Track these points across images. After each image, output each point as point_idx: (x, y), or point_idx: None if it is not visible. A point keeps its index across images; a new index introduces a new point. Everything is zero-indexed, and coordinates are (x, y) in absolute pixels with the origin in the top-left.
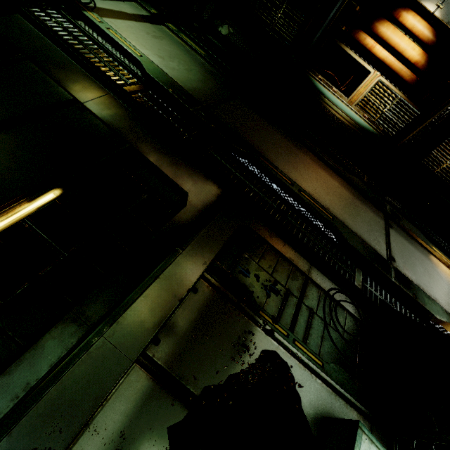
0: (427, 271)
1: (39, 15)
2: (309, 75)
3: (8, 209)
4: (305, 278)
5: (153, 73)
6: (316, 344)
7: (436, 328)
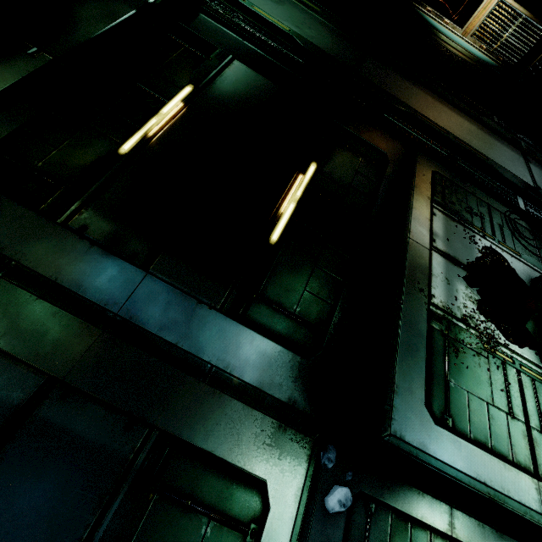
0: None
1: (213, 10)
2: (416, 8)
3: (297, 180)
4: (487, 205)
5: (308, 47)
6: (511, 245)
7: None
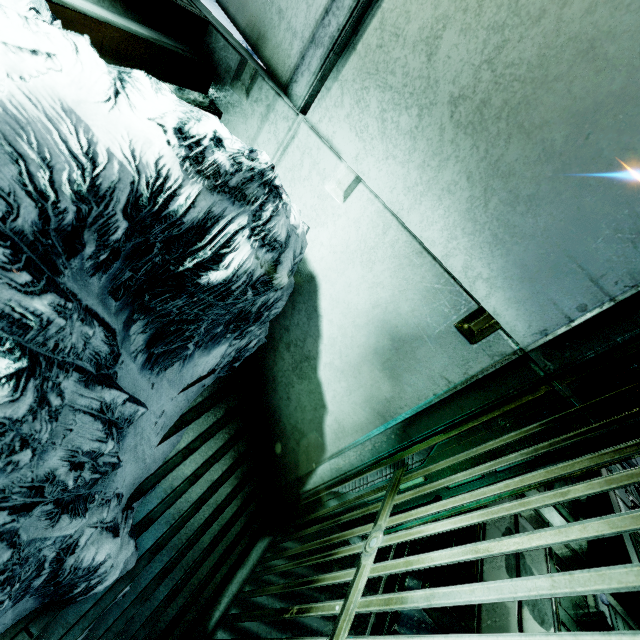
0: None
1: None
2: None
3: None
4: None
5: None
6: None
7: None
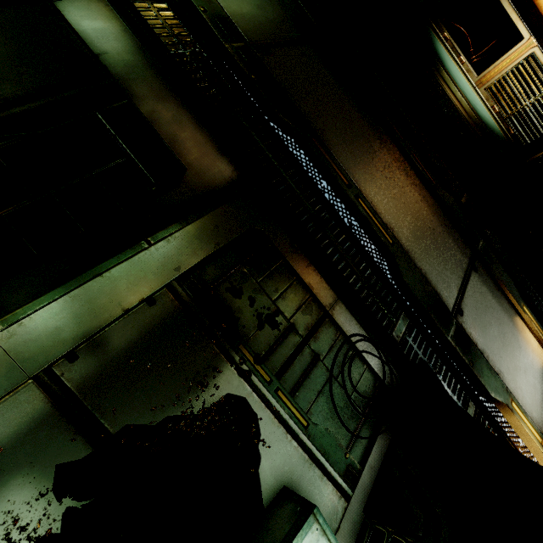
0: (503, 336)
1: None
2: (431, 29)
3: None
4: (323, 315)
5: None
6: (308, 399)
7: (484, 408)
